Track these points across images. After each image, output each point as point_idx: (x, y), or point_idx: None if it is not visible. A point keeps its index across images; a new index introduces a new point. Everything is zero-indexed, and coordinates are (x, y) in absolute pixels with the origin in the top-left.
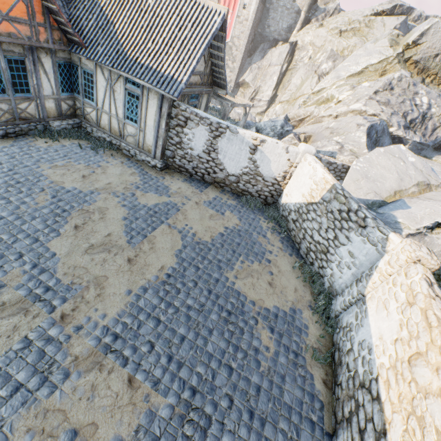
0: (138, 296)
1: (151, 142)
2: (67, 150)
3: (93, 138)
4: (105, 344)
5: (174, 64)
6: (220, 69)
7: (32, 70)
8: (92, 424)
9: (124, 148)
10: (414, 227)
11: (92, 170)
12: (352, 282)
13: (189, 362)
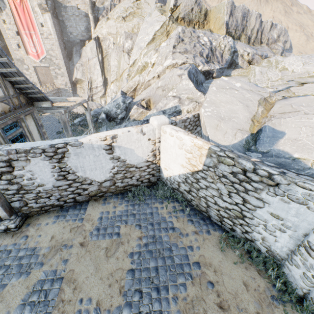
0: None
1: None
2: None
3: None
4: None
5: None
6: (25, 84)
7: None
8: None
9: None
10: None
11: None
12: (295, 245)
13: None
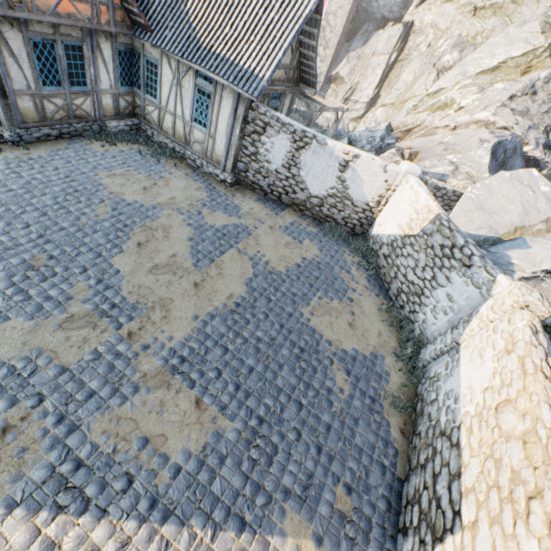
0: (205, 323)
1: (222, 151)
2: (126, 157)
3: (154, 143)
4: (172, 365)
5: (256, 55)
6: (310, 61)
7: (90, 58)
8: (162, 435)
9: (189, 157)
10: (530, 270)
11: (154, 182)
12: (447, 329)
13: (257, 392)
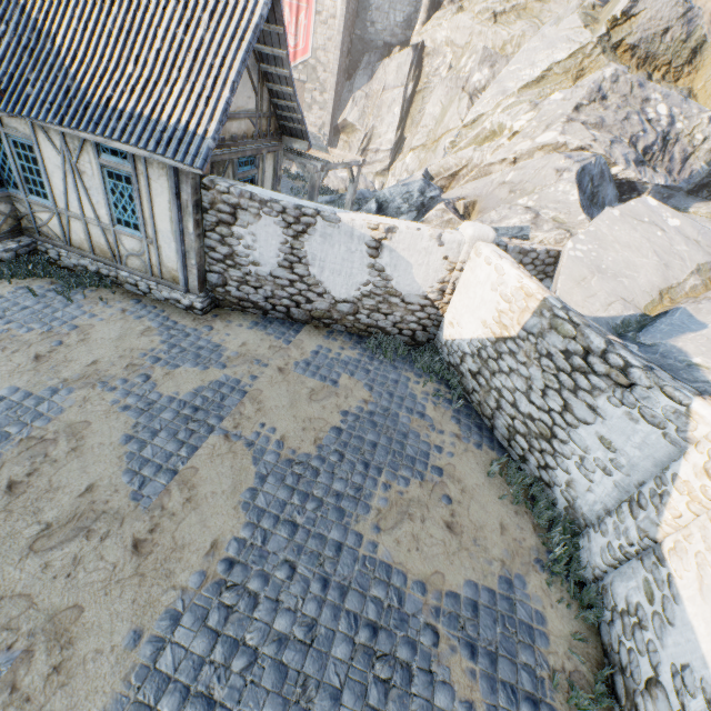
0: (158, 643)
1: (175, 262)
2: (5, 305)
3: (60, 270)
4: None
5: (186, 101)
6: (288, 101)
7: None
8: None
9: (126, 281)
10: None
11: (58, 339)
12: (618, 501)
13: None
